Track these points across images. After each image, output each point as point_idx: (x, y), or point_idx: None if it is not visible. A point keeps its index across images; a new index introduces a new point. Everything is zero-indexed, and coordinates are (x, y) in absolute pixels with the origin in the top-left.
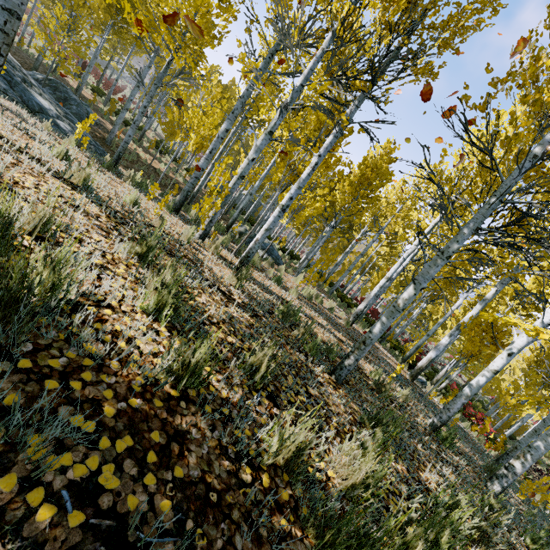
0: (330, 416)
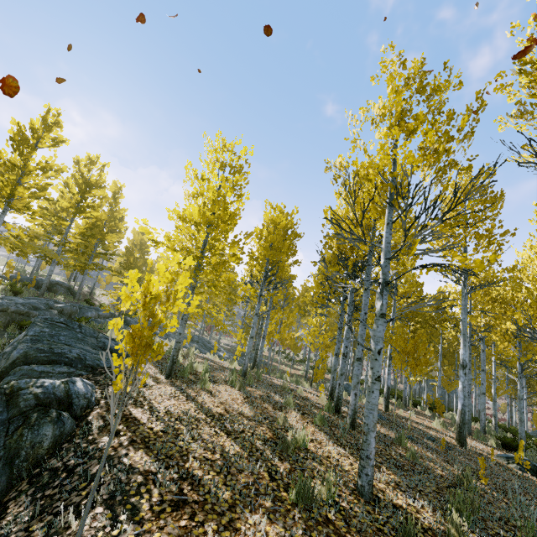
0: (213, 371)
